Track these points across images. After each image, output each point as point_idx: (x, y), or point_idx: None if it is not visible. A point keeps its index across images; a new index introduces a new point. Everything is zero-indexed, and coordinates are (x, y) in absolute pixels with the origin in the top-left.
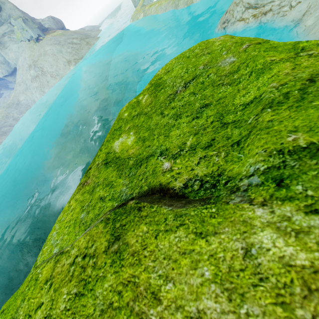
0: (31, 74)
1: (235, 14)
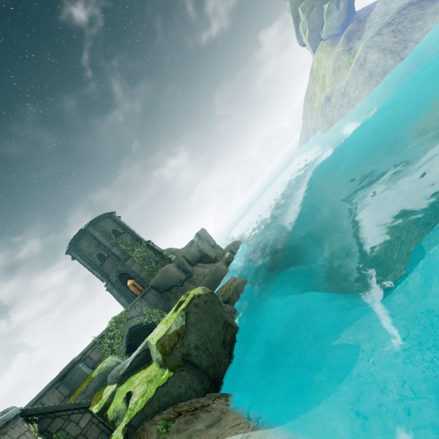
0: None
1: None
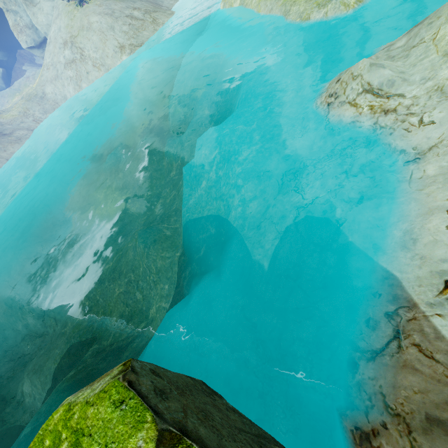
0: (65, 56)
1: (347, 91)
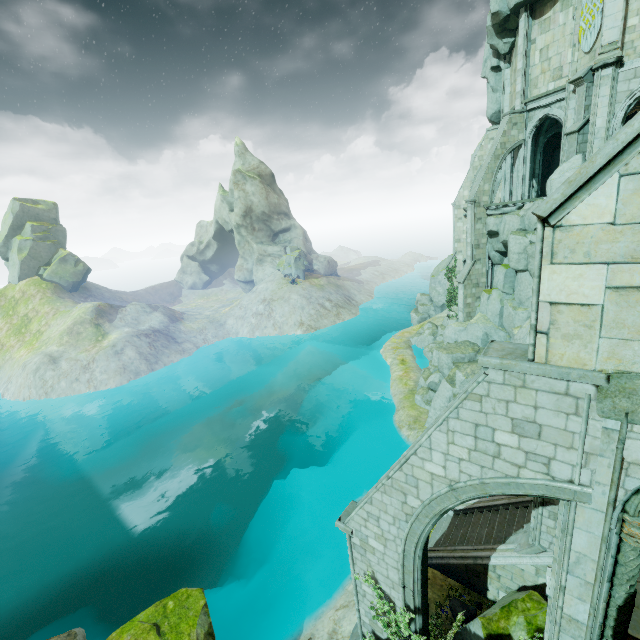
0: (258, 308)
1: None
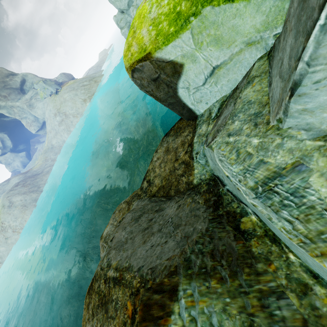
0: (57, 120)
1: None
